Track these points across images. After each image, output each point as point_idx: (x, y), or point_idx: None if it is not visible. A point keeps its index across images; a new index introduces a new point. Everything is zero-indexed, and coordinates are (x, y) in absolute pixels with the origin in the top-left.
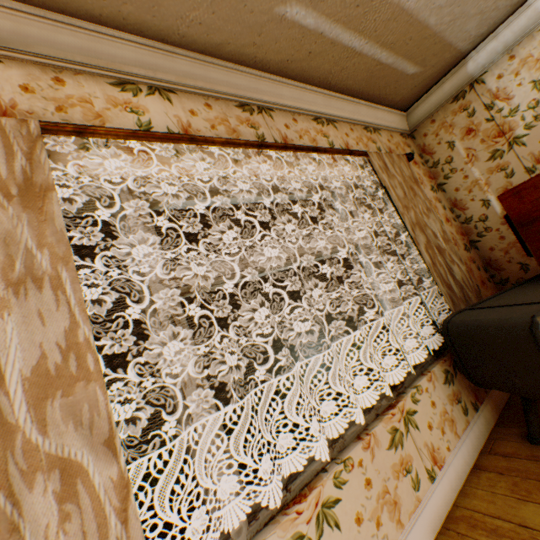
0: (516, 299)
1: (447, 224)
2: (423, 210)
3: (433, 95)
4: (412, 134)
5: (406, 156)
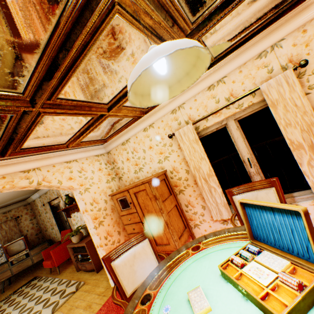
0: (2, 264)
1: (32, 229)
2: (14, 234)
3: (30, 199)
4: (30, 203)
5: (16, 218)
